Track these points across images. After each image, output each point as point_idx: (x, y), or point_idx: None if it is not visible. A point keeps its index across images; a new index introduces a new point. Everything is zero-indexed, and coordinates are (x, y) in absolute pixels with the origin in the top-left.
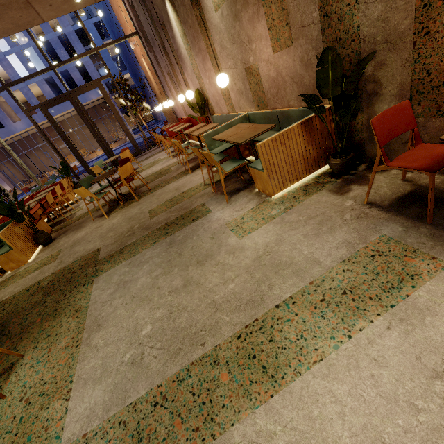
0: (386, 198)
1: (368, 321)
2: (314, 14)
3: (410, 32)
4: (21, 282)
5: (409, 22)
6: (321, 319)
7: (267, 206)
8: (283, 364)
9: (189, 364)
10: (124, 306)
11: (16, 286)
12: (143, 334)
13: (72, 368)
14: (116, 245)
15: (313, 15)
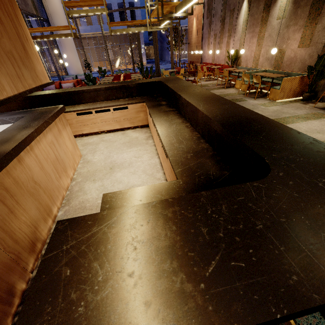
0: (321, 107)
1: (311, 120)
2: (323, 40)
3: None
4: None
5: None
6: (298, 119)
7: (274, 102)
8: (288, 122)
9: None
10: None
11: None
12: None
13: None
14: None
15: (322, 40)
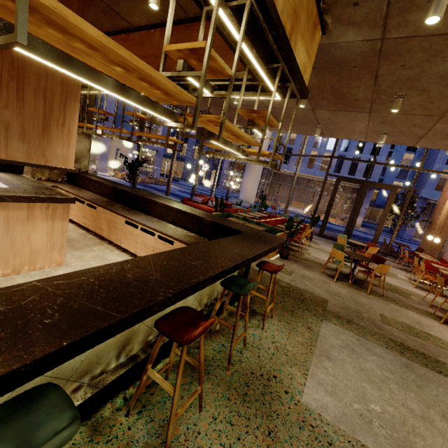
0: None
1: None
2: None
3: None
4: None
5: None
6: None
7: None
8: None
9: None
10: (352, 367)
11: None
12: (372, 407)
13: (307, 362)
14: (343, 312)
15: None
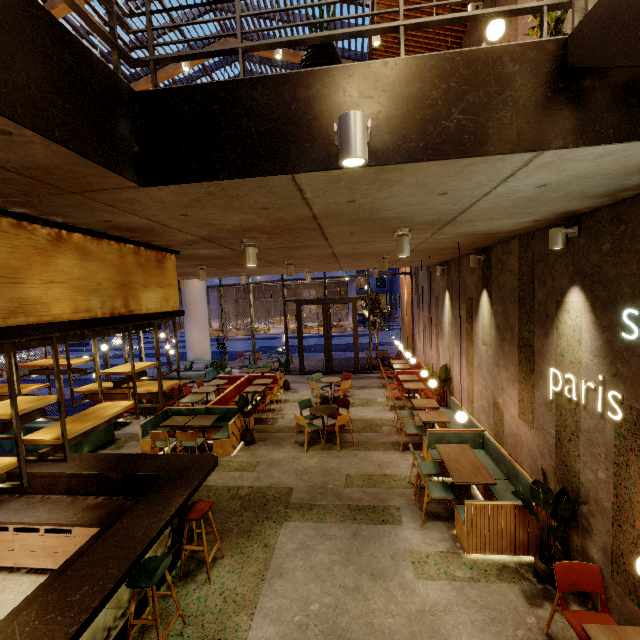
0: None
1: None
2: (551, 430)
3: (610, 513)
4: (223, 475)
5: (609, 506)
6: None
7: (456, 560)
8: None
9: None
10: (302, 571)
11: (219, 477)
12: (312, 609)
13: (257, 596)
14: (307, 496)
15: (550, 429)
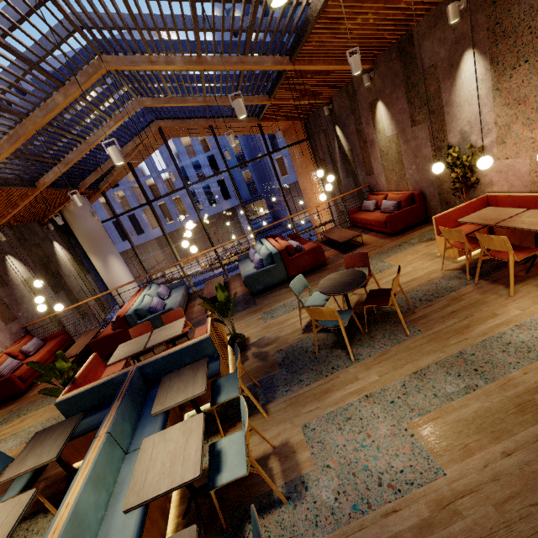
0: None
1: None
2: None
3: None
4: None
5: None
6: None
7: None
8: None
9: None
10: None
11: None
12: None
13: None
14: None
15: None
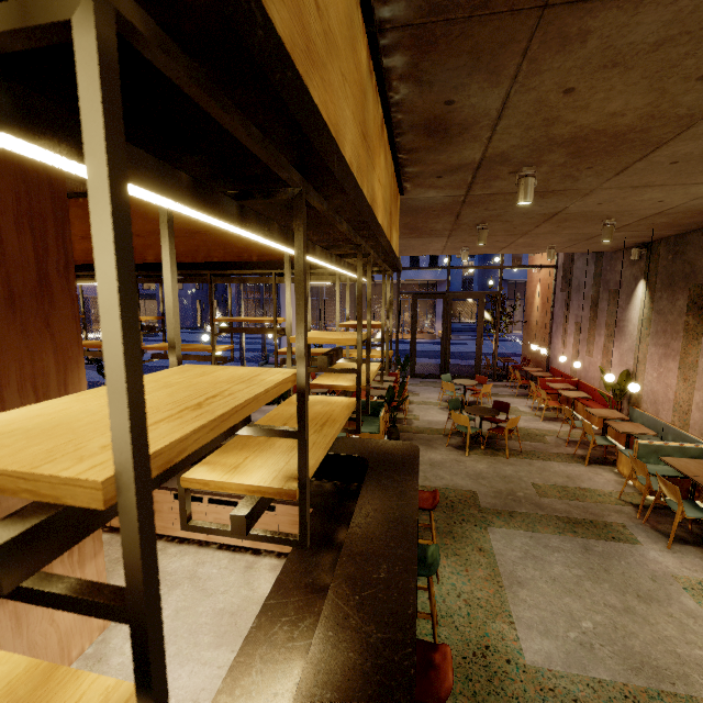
0: None
1: None
2: None
3: None
4: None
5: None
6: None
7: None
8: None
9: (657, 689)
10: (545, 582)
11: None
12: (585, 626)
13: (505, 604)
14: (499, 502)
15: None
